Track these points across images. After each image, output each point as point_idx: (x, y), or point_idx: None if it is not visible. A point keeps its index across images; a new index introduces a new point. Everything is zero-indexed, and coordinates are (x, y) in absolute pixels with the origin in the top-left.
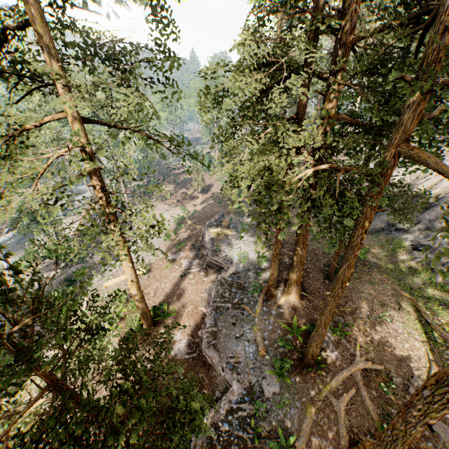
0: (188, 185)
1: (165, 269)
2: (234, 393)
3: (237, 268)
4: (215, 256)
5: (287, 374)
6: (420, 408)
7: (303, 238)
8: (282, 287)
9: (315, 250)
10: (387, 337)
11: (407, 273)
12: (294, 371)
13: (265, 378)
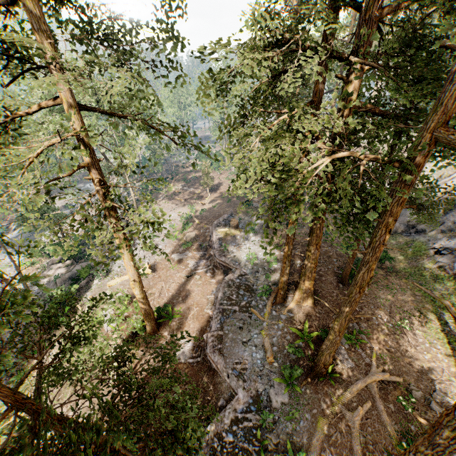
0: (196, 184)
1: (170, 269)
2: (240, 402)
3: (245, 269)
4: (223, 256)
5: (297, 383)
6: (452, 433)
7: (316, 238)
8: (292, 290)
9: (328, 252)
10: (406, 347)
11: (428, 279)
12: (304, 380)
13: (273, 386)
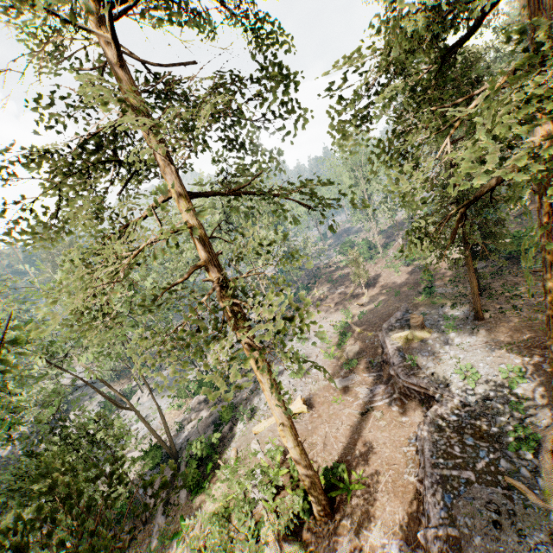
0: (346, 282)
1: (333, 402)
2: None
3: (461, 395)
4: (412, 376)
5: None
6: None
7: None
8: None
9: None
10: None
11: None
12: None
13: None
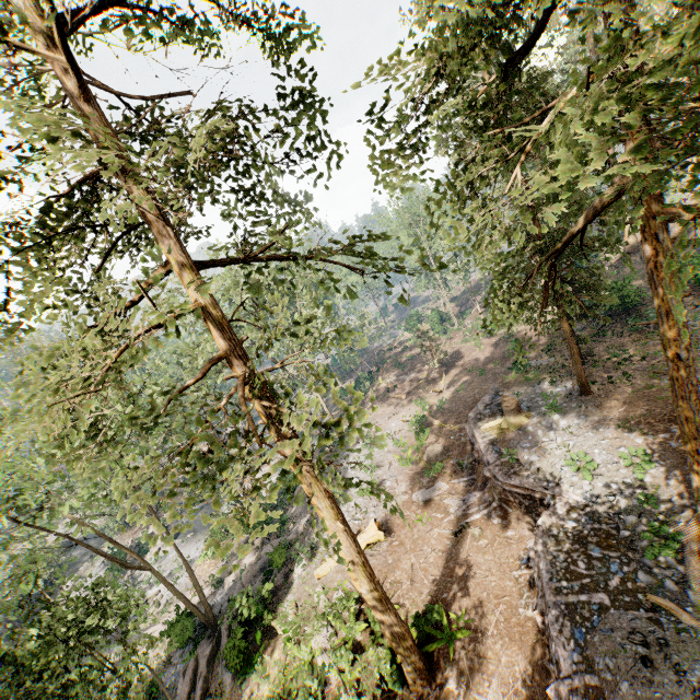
0: (417, 365)
1: (417, 523)
2: None
3: (578, 494)
4: (513, 476)
5: None
6: None
7: None
8: None
9: None
10: None
11: None
12: None
13: None
